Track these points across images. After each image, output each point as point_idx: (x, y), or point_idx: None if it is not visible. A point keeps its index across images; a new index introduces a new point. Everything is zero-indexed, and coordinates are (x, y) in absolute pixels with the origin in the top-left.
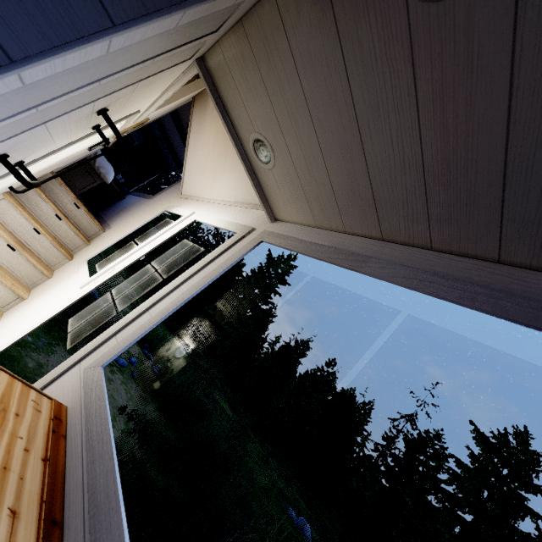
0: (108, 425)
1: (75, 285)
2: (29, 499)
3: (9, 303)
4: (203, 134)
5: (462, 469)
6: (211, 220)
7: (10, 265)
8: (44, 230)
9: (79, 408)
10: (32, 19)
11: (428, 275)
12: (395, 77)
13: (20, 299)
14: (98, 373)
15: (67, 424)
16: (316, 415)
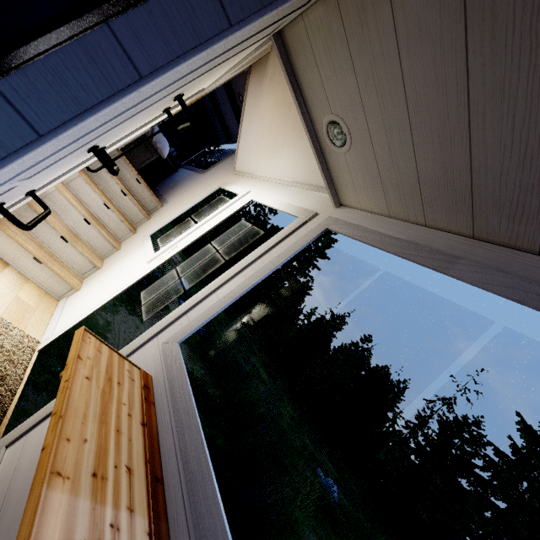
0: (192, 400)
1: (142, 259)
2: (137, 458)
3: (87, 271)
4: (260, 107)
5: (501, 458)
6: (269, 201)
7: (87, 237)
8: (112, 205)
9: (162, 379)
10: (159, 30)
11: (537, 287)
12: (537, 56)
13: (96, 268)
14: (176, 349)
15: (154, 392)
16: (348, 387)
